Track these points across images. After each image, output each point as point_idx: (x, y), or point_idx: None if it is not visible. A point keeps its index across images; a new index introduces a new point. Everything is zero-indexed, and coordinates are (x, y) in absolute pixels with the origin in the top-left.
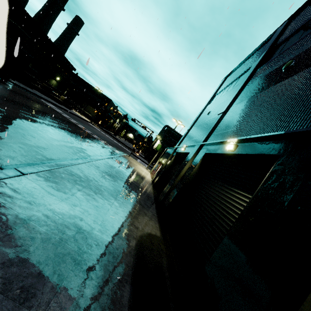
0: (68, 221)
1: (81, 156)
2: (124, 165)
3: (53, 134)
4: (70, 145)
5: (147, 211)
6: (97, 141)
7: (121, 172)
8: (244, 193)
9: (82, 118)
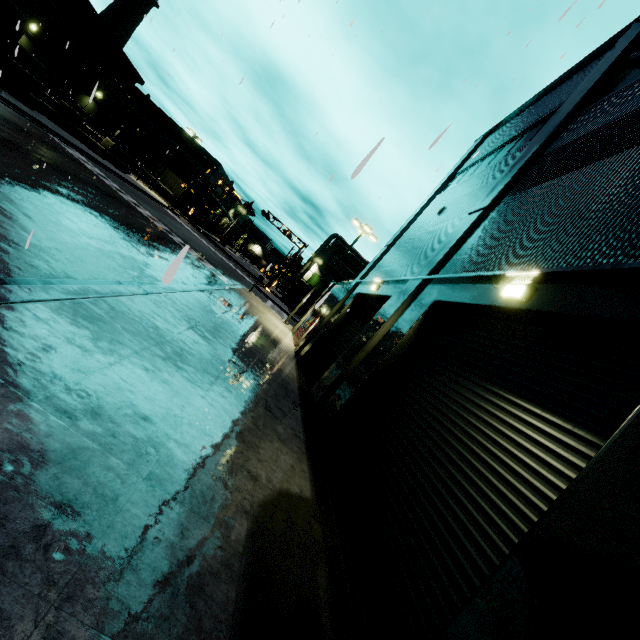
0: (31, 476)
1: (132, 277)
2: (236, 310)
3: (64, 216)
4: (107, 247)
5: (282, 428)
6: (179, 249)
7: (227, 326)
8: (558, 419)
9: (152, 196)
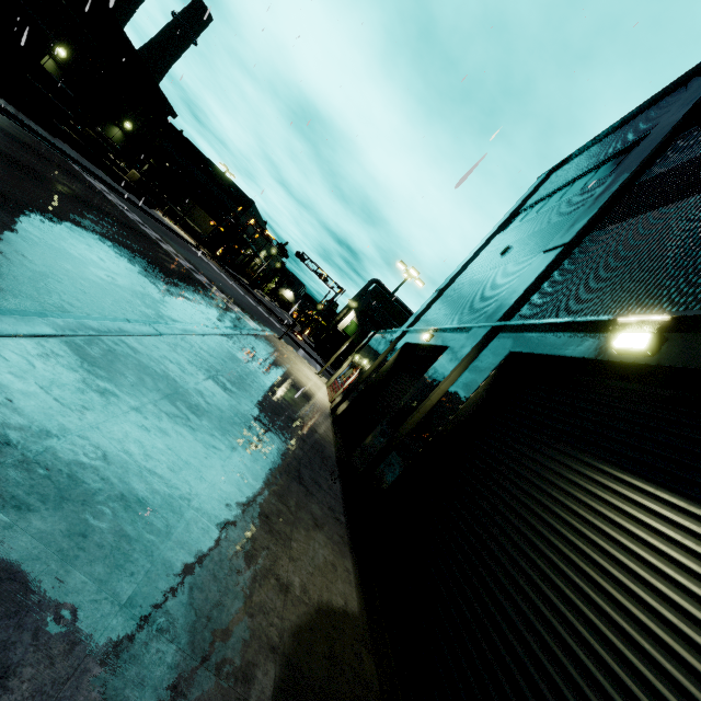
0: None
1: (145, 316)
2: (264, 359)
3: (70, 243)
4: (118, 280)
5: (319, 508)
6: (204, 289)
7: (254, 377)
8: None
9: (178, 233)
